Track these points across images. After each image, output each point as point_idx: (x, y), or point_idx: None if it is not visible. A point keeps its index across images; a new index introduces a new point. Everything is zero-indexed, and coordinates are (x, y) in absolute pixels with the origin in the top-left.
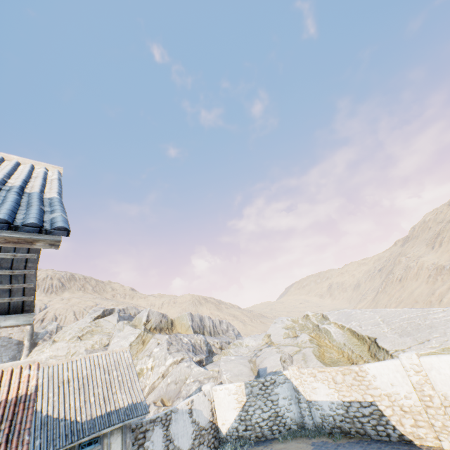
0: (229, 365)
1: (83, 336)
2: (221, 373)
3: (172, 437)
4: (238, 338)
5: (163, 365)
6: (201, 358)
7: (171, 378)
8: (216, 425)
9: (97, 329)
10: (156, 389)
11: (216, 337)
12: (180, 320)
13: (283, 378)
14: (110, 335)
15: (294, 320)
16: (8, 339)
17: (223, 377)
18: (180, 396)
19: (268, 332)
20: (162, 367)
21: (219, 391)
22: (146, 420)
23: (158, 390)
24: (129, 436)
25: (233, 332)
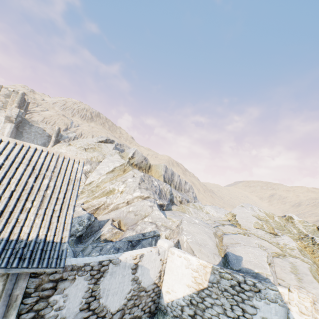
0: (192, 228)
1: (88, 149)
2: (181, 231)
3: (100, 293)
4: (195, 200)
5: (130, 195)
6: (163, 204)
7: (133, 208)
8: (160, 288)
9: (98, 149)
10: (118, 210)
11: (179, 192)
12: (156, 167)
13: (275, 296)
14: (105, 156)
15: (268, 214)
16: (43, 130)
17: (182, 237)
18: (134, 228)
19: (234, 211)
20: (129, 195)
21: (176, 256)
22: (67, 264)
23: (119, 212)
24: (20, 286)
25: (192, 194)
